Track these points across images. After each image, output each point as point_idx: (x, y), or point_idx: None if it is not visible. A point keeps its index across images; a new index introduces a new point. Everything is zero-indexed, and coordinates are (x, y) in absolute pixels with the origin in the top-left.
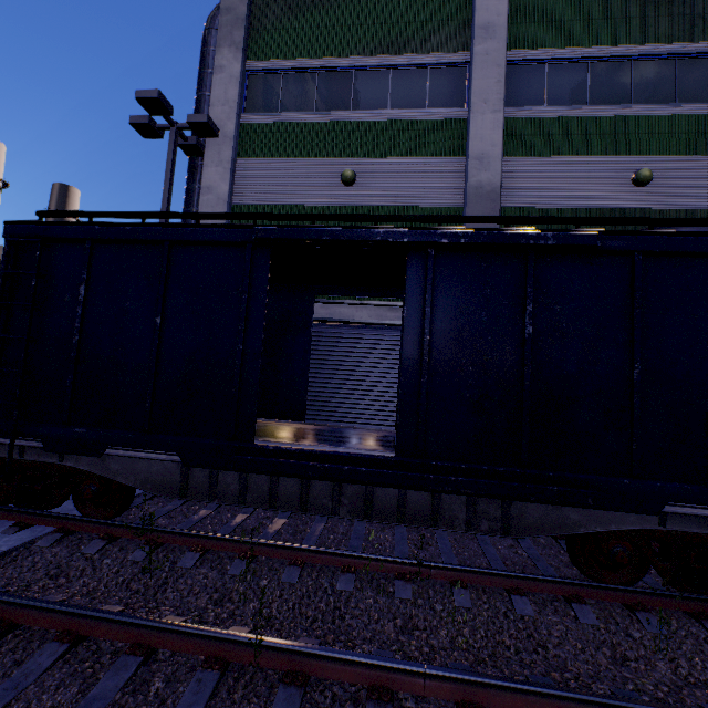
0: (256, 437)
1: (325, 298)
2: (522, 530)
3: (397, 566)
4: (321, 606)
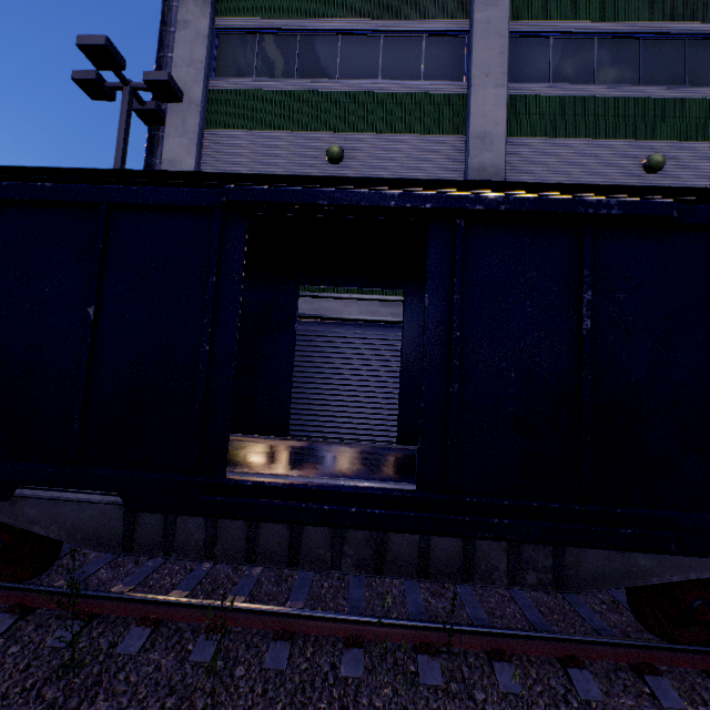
0: (228, 465)
1: (309, 291)
2: (580, 582)
3: (417, 633)
4: (322, 709)
